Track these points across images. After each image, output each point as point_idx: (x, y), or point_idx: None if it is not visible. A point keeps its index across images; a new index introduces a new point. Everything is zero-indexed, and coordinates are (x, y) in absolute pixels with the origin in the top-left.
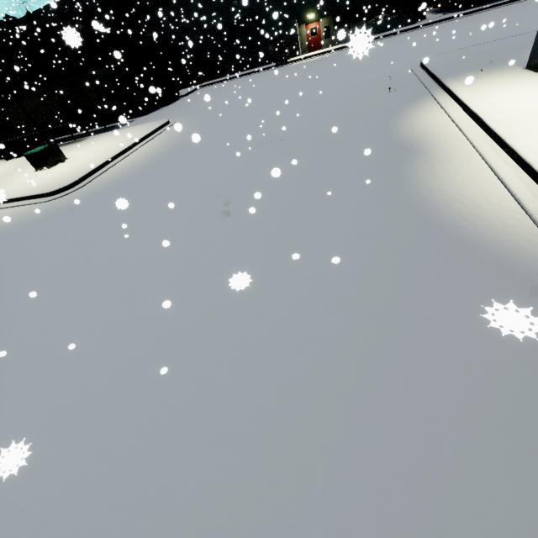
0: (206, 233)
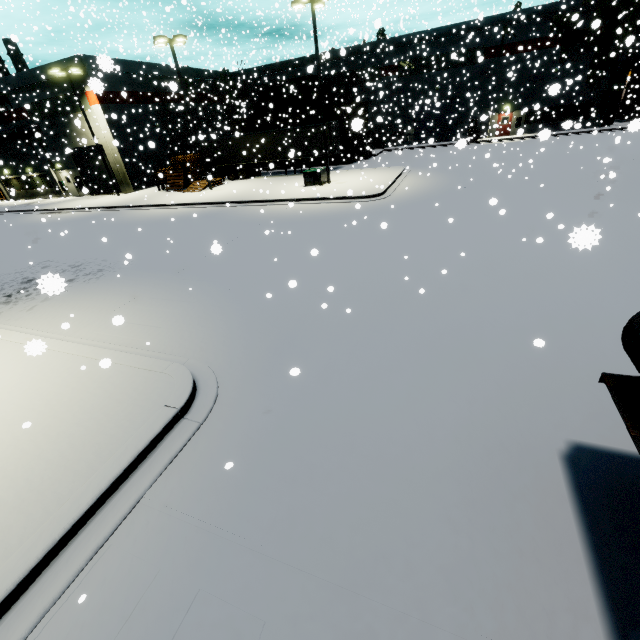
0: (587, 214)
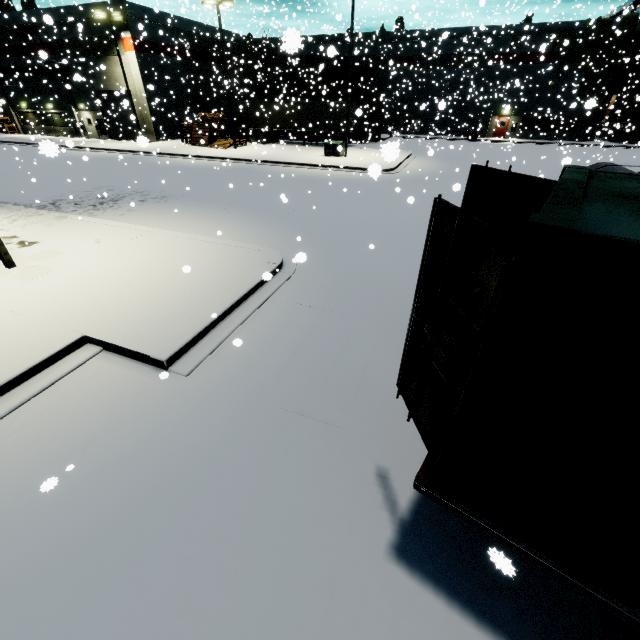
0: None
